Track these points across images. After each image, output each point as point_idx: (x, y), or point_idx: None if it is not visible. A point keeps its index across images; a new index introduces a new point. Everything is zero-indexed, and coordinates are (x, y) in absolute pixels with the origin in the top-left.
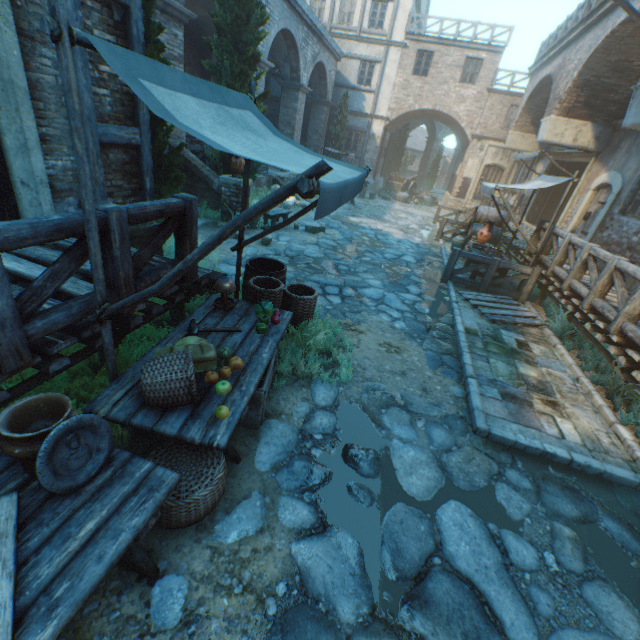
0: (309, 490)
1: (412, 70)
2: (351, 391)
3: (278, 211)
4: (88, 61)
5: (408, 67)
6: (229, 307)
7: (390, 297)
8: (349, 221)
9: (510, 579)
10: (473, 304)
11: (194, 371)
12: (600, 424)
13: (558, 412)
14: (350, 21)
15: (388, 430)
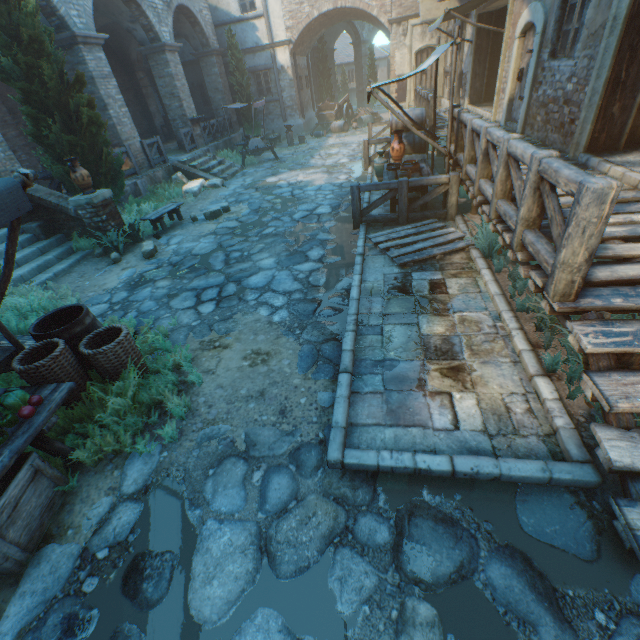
0: None
1: None
2: (180, 452)
3: (164, 210)
4: None
5: None
6: None
7: (280, 277)
8: (265, 184)
9: None
10: (382, 249)
11: None
12: (517, 382)
13: (460, 383)
14: None
15: (205, 506)
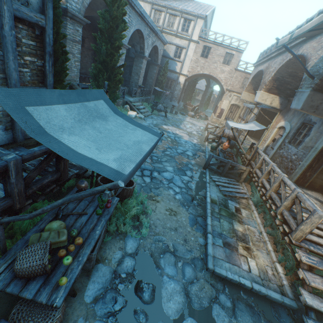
0: (112, 315)
1: (200, 54)
2: (146, 242)
3: None
4: (17, 56)
5: (198, 53)
6: None
7: (176, 178)
8: (162, 128)
9: None
10: (217, 184)
11: (48, 259)
12: (269, 261)
13: (250, 254)
14: (172, 26)
15: (162, 269)
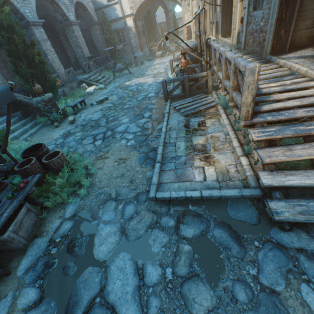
0: (40, 278)
1: None
2: (88, 200)
3: (77, 101)
4: None
5: None
6: (1, 188)
7: (131, 126)
8: (124, 85)
9: (139, 296)
10: (177, 109)
11: None
12: (233, 160)
13: (208, 162)
14: None
15: (99, 219)
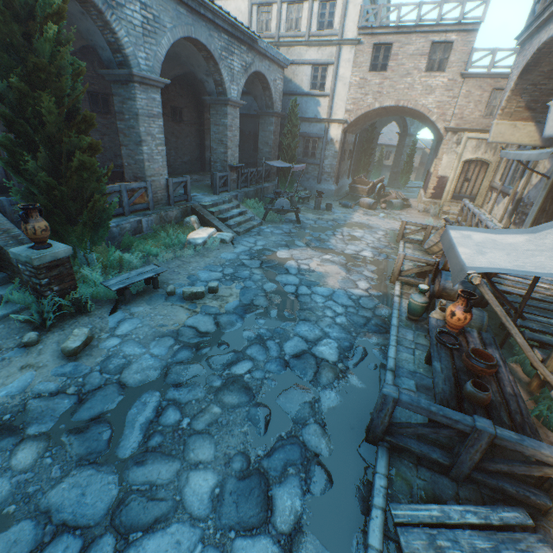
0: None
1: (369, 66)
2: None
3: (137, 276)
4: None
5: (364, 64)
6: None
7: None
8: (273, 259)
9: None
10: None
11: None
12: None
13: None
14: (298, 27)
15: None
